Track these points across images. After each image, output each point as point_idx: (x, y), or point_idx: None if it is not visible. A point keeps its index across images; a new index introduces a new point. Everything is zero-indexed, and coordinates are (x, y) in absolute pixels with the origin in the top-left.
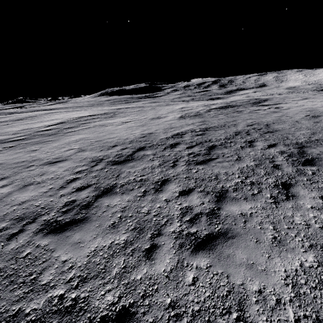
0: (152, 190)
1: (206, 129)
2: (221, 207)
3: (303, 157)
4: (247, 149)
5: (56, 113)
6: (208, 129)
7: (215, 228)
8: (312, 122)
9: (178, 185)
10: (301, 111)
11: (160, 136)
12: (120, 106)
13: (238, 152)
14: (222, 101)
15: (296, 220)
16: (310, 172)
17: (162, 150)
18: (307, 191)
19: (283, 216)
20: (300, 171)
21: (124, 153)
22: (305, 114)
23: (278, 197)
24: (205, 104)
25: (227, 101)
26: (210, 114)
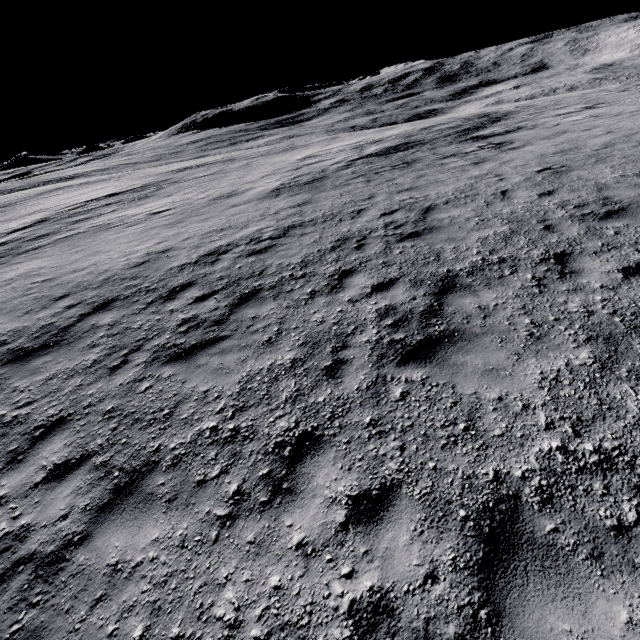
0: (5, 458)
1: (284, 233)
2: (94, 532)
3: (423, 331)
4: (317, 302)
5: (58, 191)
6: (289, 233)
7: (13, 624)
8: (536, 195)
9: (68, 443)
10: (541, 155)
11: (174, 260)
12: (196, 160)
13: (292, 312)
14: (406, 128)
15: (220, 603)
16: (397, 392)
17: (140, 310)
18: (337, 470)
19: (204, 580)
20: (377, 386)
21: (61, 321)
22: (543, 164)
23: (249, 496)
24: (361, 141)
25: (416, 127)
26: (341, 176)
